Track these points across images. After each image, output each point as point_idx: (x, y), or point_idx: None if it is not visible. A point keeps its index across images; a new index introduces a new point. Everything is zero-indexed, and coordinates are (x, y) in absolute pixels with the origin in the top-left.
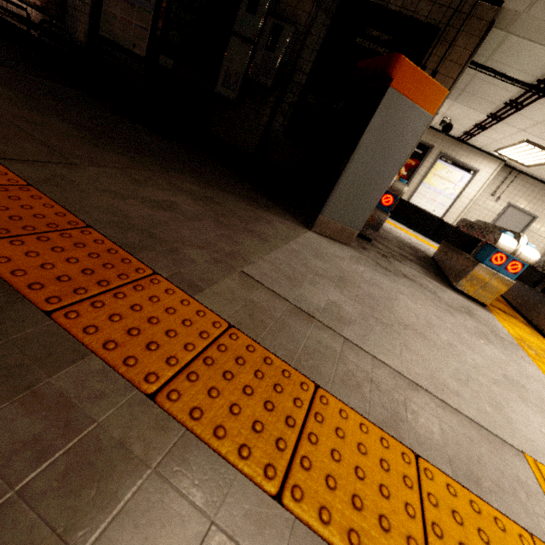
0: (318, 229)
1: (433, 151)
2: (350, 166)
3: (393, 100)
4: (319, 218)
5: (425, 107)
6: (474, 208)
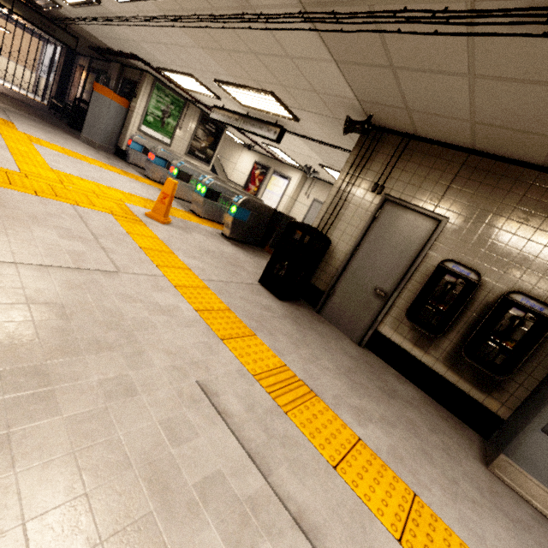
0: (82, 140)
1: (270, 170)
2: (88, 116)
3: (96, 94)
4: (81, 135)
5: (107, 97)
6: (297, 204)
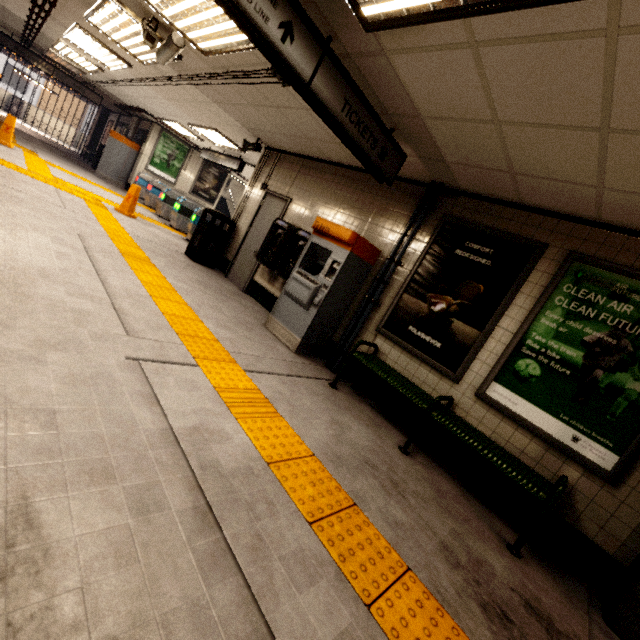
0: (96, 175)
1: None
2: (103, 156)
3: (111, 139)
4: (96, 171)
5: (120, 141)
6: None
